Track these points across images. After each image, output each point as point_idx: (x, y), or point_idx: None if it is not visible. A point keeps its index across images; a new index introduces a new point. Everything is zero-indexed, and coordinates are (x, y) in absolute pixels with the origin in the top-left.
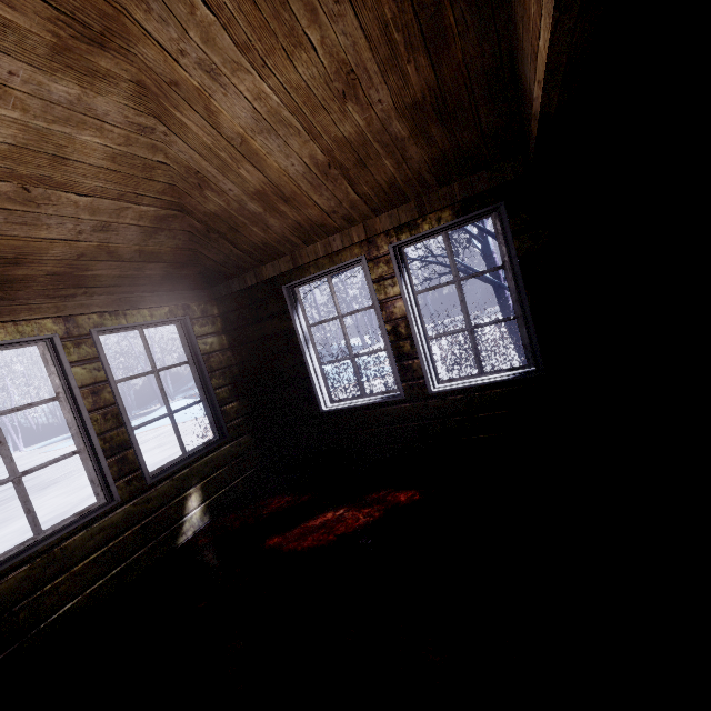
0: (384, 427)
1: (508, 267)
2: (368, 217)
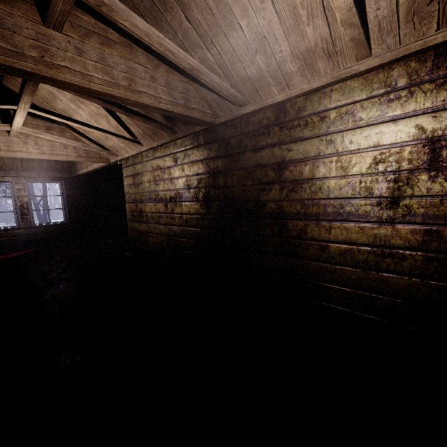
0: (10, 237)
1: (62, 196)
2: (19, 170)
